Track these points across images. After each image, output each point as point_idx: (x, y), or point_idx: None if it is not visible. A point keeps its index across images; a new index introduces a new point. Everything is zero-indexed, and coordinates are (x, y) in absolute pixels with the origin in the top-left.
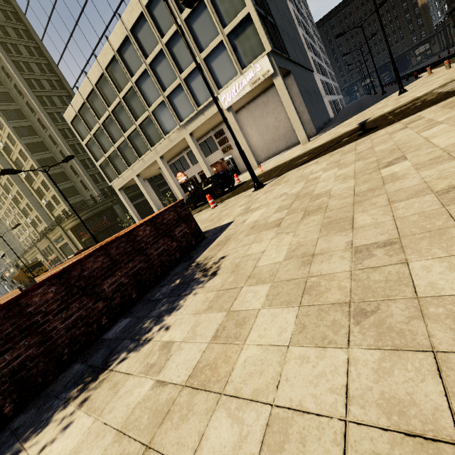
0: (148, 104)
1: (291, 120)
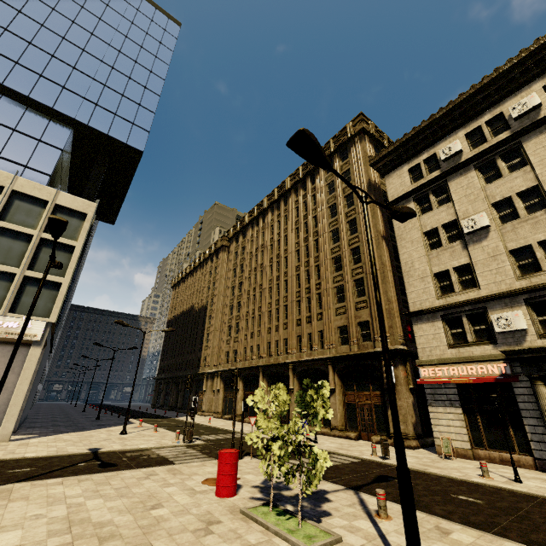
0: None
1: (12, 400)
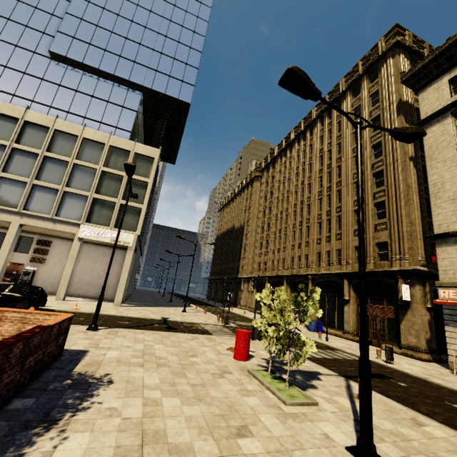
0: (4, 169)
1: (120, 282)
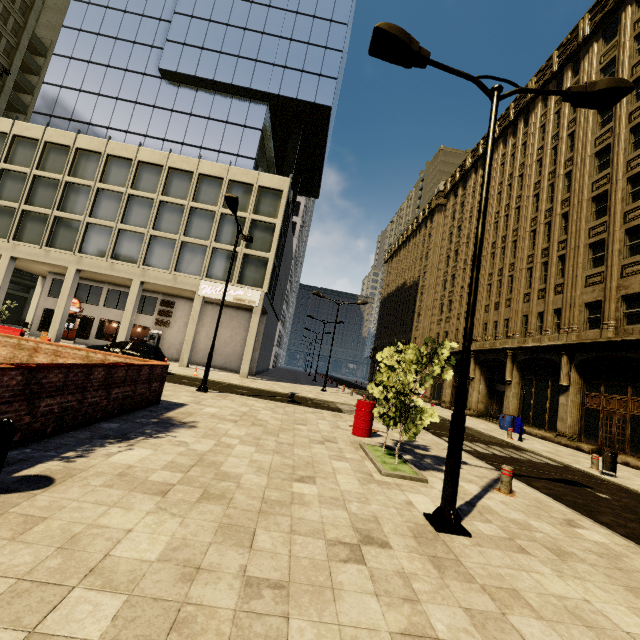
0: (123, 220)
1: (245, 350)
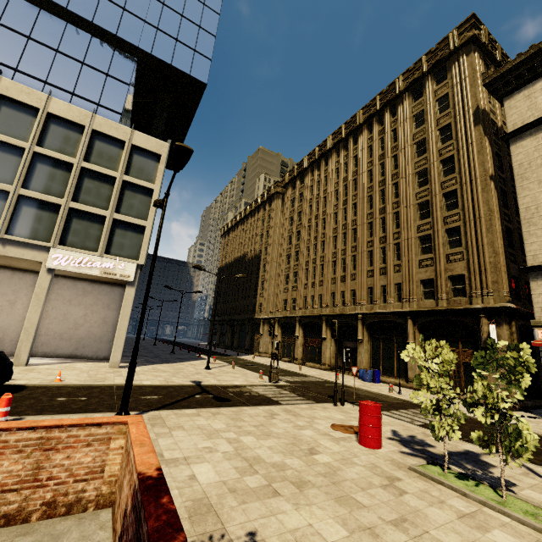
0: None
1: (117, 333)
